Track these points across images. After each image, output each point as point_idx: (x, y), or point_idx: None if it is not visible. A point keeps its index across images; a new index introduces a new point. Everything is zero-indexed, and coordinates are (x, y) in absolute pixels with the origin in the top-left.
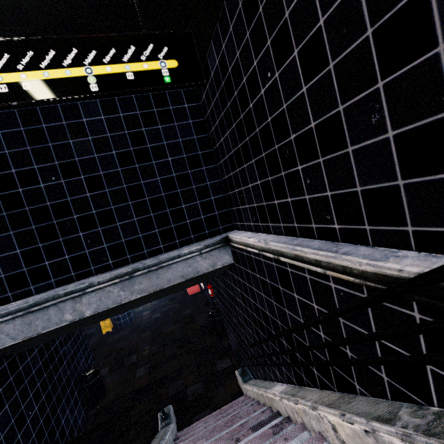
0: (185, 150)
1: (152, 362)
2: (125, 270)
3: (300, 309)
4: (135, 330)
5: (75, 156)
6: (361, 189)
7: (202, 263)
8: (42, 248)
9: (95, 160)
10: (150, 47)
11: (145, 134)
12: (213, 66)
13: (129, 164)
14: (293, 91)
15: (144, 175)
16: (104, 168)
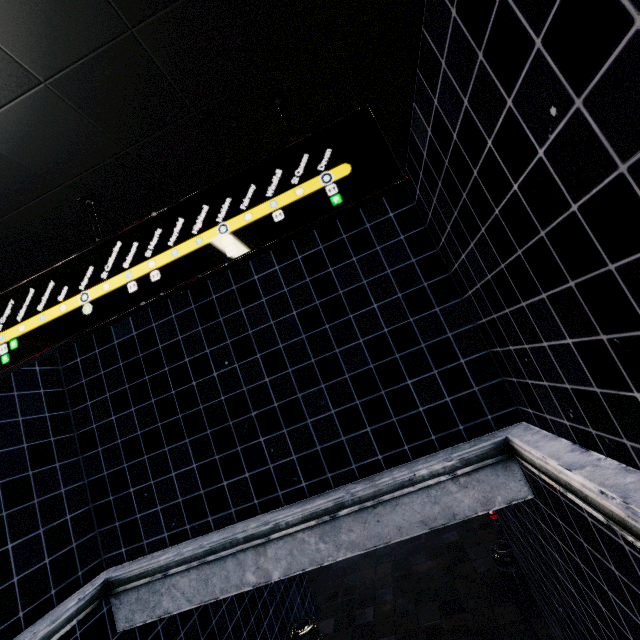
0: (399, 286)
1: (399, 633)
2: (323, 505)
3: None
4: (368, 556)
5: (248, 328)
6: None
7: (459, 496)
8: (219, 461)
9: (272, 329)
10: (304, 160)
11: (333, 276)
12: (423, 142)
13: (316, 325)
14: None
15: (339, 339)
16: (283, 338)
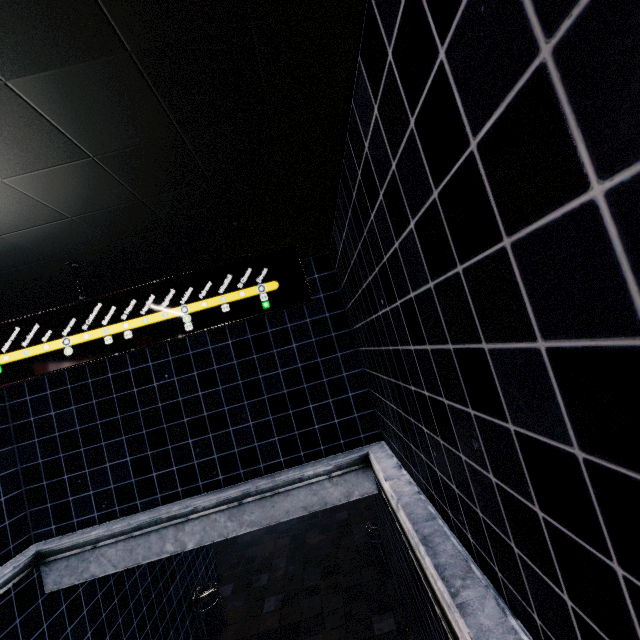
0: (314, 333)
1: (287, 592)
2: (234, 494)
3: (437, 633)
4: (271, 531)
5: (189, 349)
6: (482, 516)
7: (331, 490)
8: (151, 456)
9: (209, 353)
10: (248, 272)
11: (265, 317)
12: (339, 246)
13: (246, 354)
14: (404, 340)
15: (263, 368)
16: (218, 361)
